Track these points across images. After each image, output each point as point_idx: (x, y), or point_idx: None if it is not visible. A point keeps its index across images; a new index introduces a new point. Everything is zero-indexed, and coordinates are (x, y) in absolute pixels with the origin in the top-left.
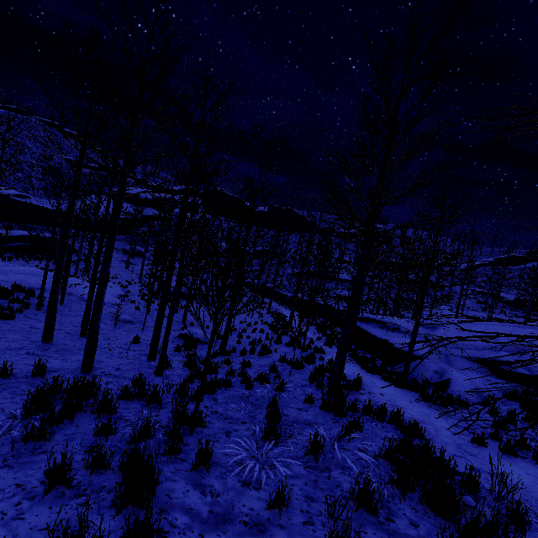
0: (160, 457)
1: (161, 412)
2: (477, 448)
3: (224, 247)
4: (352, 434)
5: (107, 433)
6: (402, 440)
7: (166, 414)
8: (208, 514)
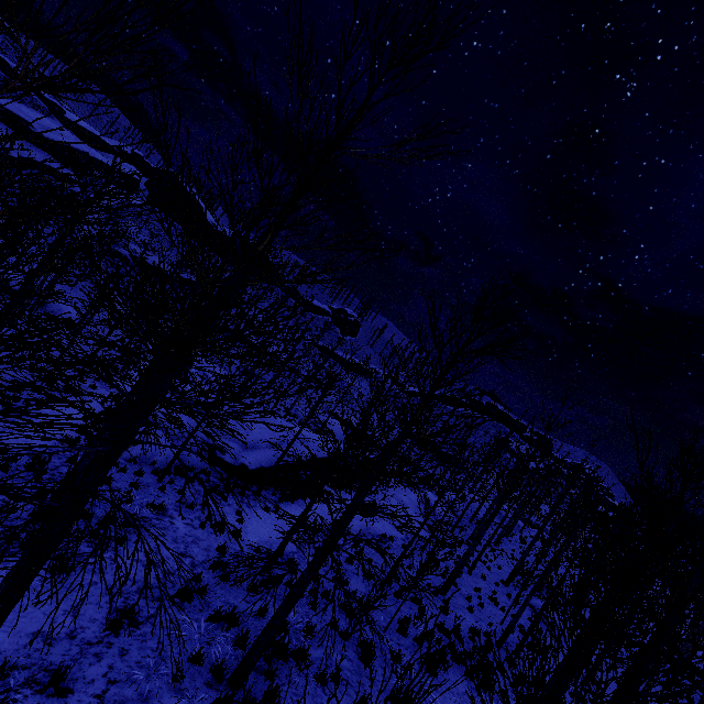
0: None
1: None
2: None
3: (136, 254)
4: None
5: None
6: None
7: None
8: None
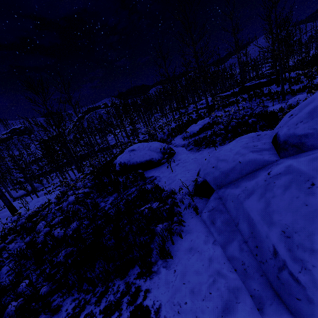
0: None
1: None
2: None
3: None
4: None
5: None
6: None
7: None
8: None
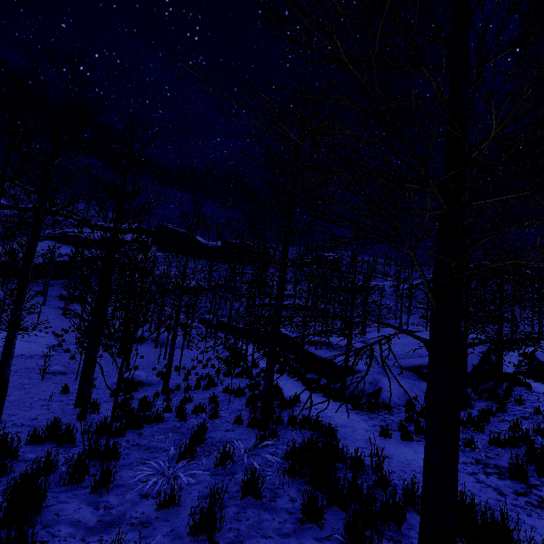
0: (59, 488)
1: (73, 450)
2: (382, 439)
3: None
4: (266, 441)
5: (0, 472)
6: (309, 440)
7: (77, 451)
8: (96, 523)
